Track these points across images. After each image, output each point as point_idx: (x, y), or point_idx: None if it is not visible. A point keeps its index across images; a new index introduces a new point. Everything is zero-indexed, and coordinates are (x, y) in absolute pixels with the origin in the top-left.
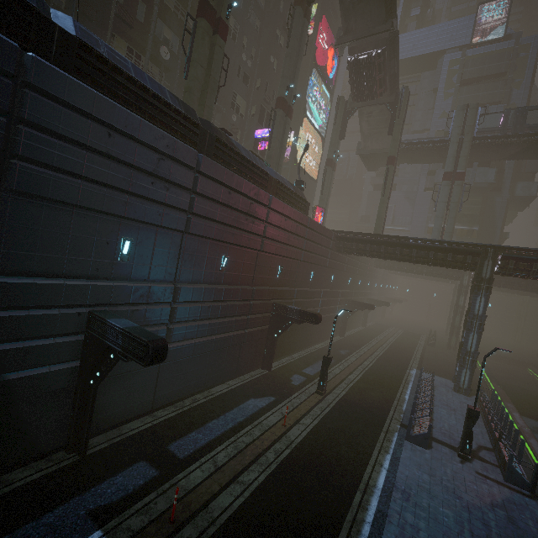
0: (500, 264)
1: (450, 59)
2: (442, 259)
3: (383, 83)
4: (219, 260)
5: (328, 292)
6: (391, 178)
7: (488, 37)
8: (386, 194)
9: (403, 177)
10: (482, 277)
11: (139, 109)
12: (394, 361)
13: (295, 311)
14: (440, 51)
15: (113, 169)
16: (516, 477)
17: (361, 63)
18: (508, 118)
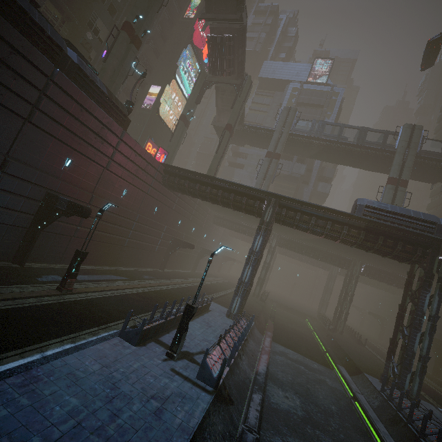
0: (277, 210)
1: (293, 86)
2: (239, 201)
3: (233, 66)
4: None
5: (147, 219)
6: (226, 141)
7: (318, 82)
8: (219, 152)
9: (250, 161)
10: (264, 220)
11: None
12: (194, 291)
13: (65, 202)
14: (289, 81)
15: None
16: (206, 372)
17: (216, 40)
18: (313, 126)
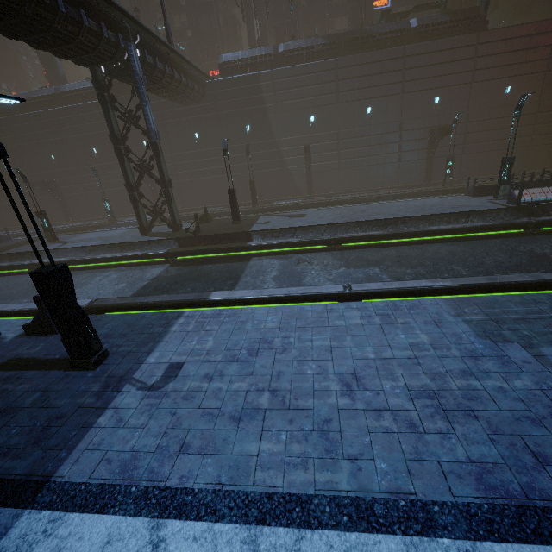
0: None
1: None
2: None
3: None
4: (365, 111)
5: None
6: None
7: None
8: None
9: None
10: None
11: (308, 58)
12: None
13: (437, 130)
14: None
15: (301, 91)
16: (511, 197)
17: None
18: None
